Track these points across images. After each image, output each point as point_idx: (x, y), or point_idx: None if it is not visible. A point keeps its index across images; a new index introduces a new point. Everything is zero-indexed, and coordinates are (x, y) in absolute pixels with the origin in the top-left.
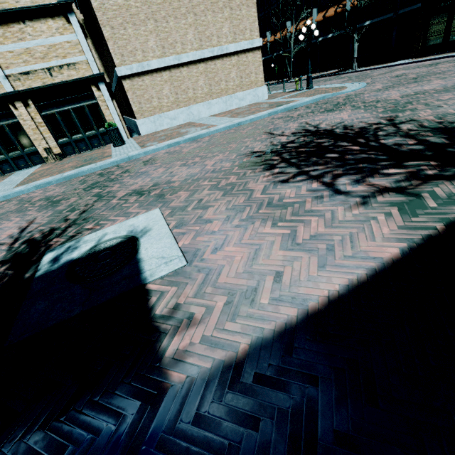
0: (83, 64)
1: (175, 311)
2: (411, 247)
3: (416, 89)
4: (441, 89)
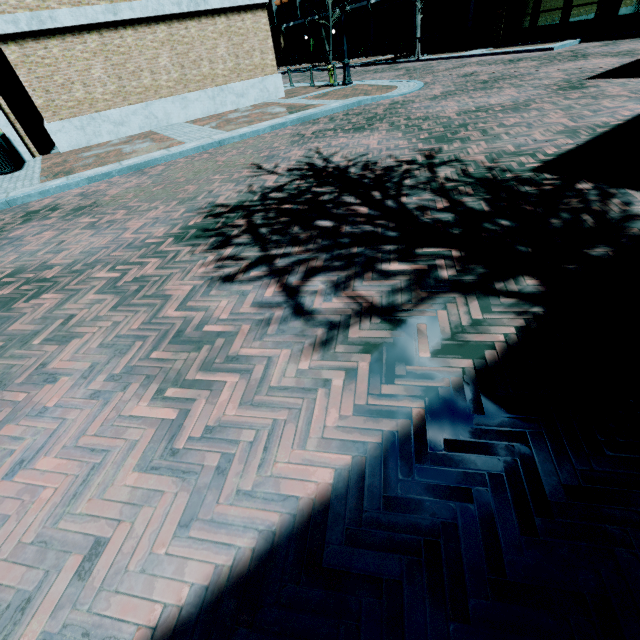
0: None
1: None
2: (356, 467)
3: (481, 102)
4: (510, 105)
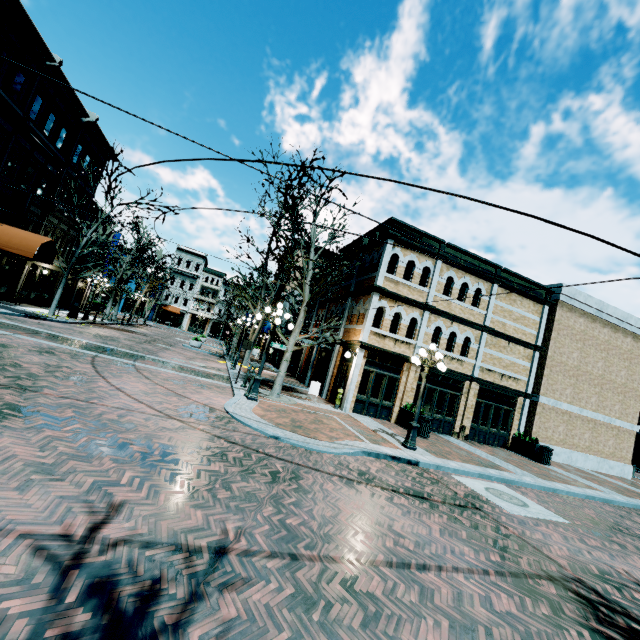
0: (523, 382)
1: None
2: None
3: None
4: None
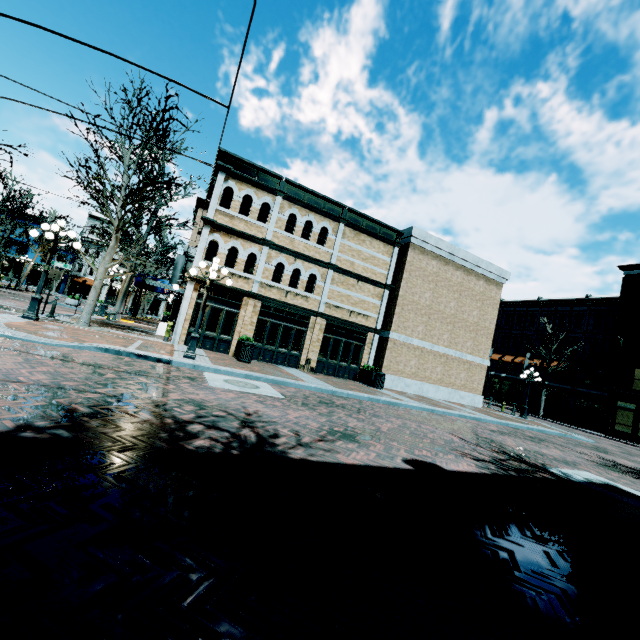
0: (373, 319)
1: None
2: None
3: None
4: None
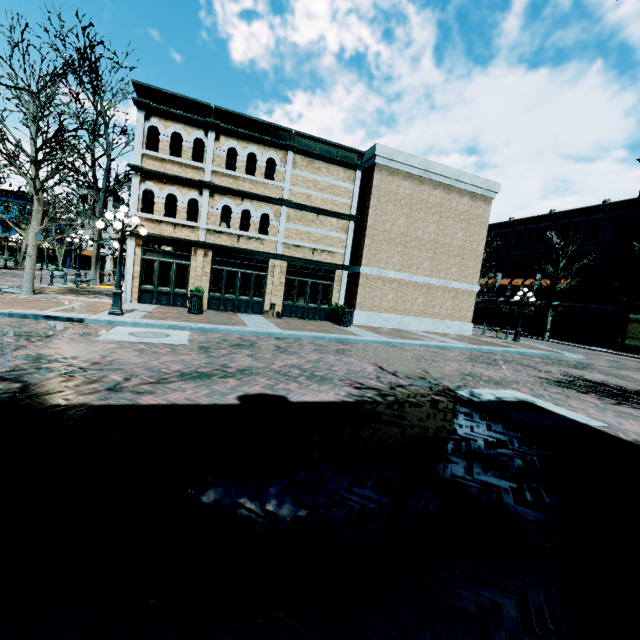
0: (340, 255)
1: (639, 441)
2: None
3: None
4: None
